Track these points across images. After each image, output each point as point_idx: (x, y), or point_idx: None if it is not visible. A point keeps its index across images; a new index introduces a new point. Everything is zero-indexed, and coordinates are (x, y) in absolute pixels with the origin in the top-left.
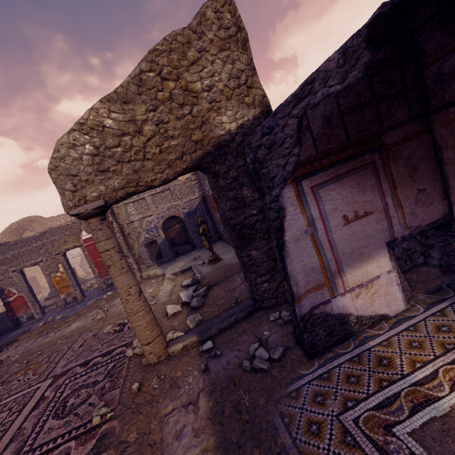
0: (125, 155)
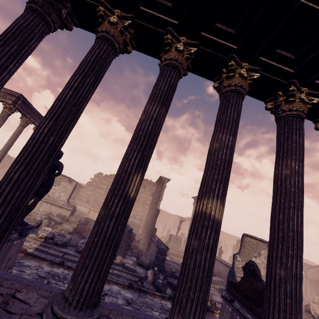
0: (312, 275)
